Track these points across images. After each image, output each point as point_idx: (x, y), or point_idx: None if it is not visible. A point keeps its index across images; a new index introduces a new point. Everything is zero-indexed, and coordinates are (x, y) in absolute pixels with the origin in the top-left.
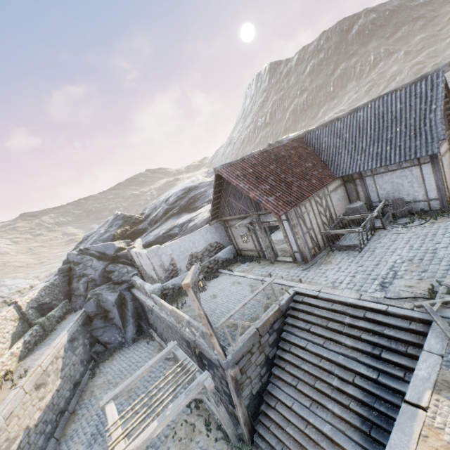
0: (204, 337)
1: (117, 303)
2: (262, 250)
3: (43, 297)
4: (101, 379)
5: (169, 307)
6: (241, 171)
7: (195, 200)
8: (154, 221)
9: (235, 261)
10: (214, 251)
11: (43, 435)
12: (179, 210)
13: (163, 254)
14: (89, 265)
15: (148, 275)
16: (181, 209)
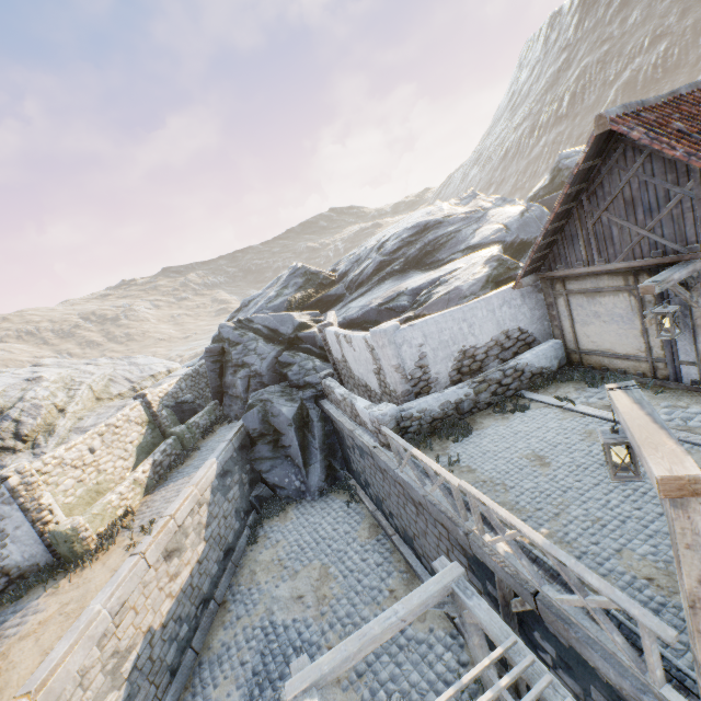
0: (609, 621)
1: (296, 421)
2: (674, 361)
3: (183, 391)
4: (267, 552)
5: (446, 478)
6: (683, 122)
7: (435, 248)
8: (356, 282)
9: (567, 377)
10: (512, 349)
11: (175, 643)
12: (404, 265)
13: (404, 342)
14: (252, 348)
15: (355, 380)
16: (408, 264)
